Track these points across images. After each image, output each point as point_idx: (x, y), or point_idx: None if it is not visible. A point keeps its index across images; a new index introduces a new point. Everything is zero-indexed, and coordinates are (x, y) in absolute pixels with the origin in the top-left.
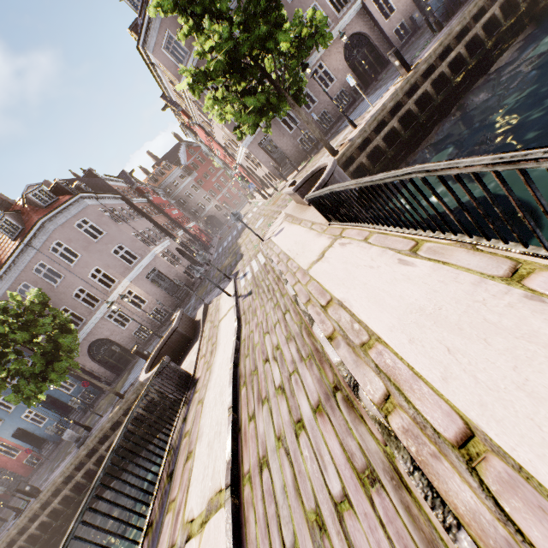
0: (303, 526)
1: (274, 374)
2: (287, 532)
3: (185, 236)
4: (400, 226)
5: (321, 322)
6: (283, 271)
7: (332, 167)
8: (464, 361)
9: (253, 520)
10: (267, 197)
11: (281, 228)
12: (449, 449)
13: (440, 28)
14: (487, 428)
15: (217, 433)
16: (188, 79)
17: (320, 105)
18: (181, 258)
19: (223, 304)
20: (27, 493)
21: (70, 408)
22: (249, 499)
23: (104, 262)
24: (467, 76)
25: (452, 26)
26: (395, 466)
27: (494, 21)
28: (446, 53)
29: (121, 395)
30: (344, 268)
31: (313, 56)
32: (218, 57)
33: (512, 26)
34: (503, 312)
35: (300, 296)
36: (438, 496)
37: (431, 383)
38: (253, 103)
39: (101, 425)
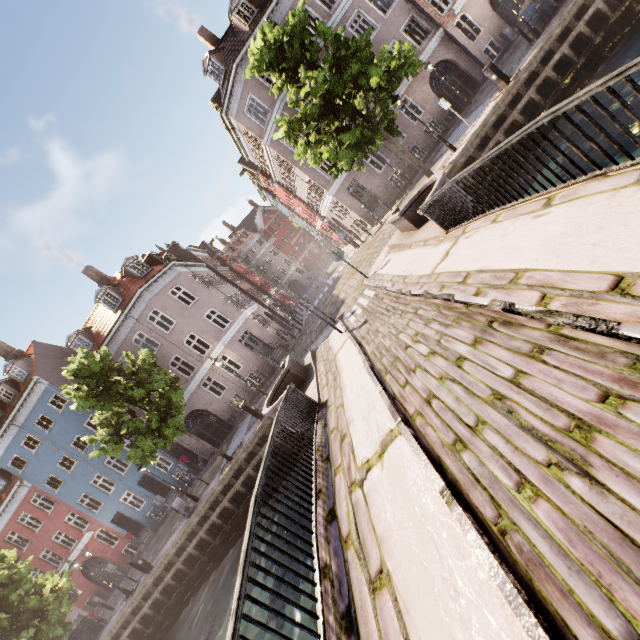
0: (483, 407)
1: (420, 350)
2: (468, 418)
3: (274, 297)
4: (529, 194)
5: (462, 291)
6: (402, 288)
7: (443, 177)
8: (608, 245)
9: (431, 431)
10: (359, 245)
11: (386, 260)
12: (604, 295)
13: (537, 36)
14: (633, 269)
15: (371, 408)
16: (284, 127)
17: (409, 140)
18: (271, 321)
19: (334, 342)
20: (140, 567)
21: (167, 490)
22: (423, 423)
23: (198, 327)
24: (577, 76)
25: (551, 30)
26: (559, 334)
27: (599, 16)
28: (548, 57)
29: (228, 457)
30: (475, 249)
31: (397, 91)
32: (313, 101)
33: (622, 17)
34: (637, 203)
35: (431, 290)
36: (600, 319)
37: (581, 270)
38: (348, 138)
39: (211, 488)
